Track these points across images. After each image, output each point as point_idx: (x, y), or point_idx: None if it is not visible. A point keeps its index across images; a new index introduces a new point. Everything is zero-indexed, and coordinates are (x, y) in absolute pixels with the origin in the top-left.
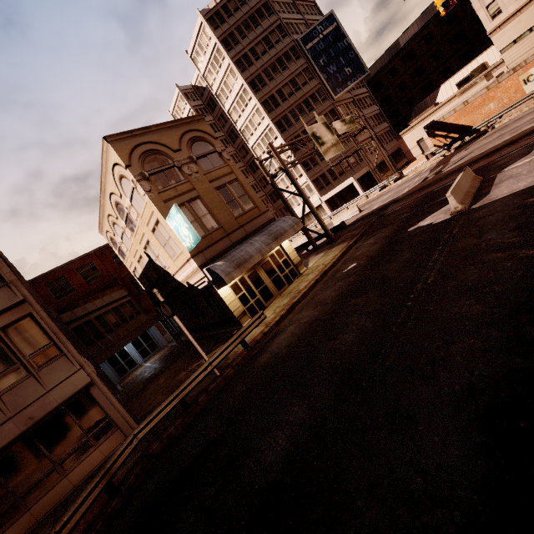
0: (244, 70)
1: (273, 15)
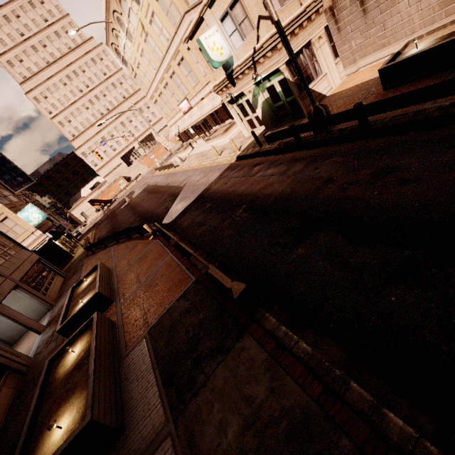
0: None
1: None
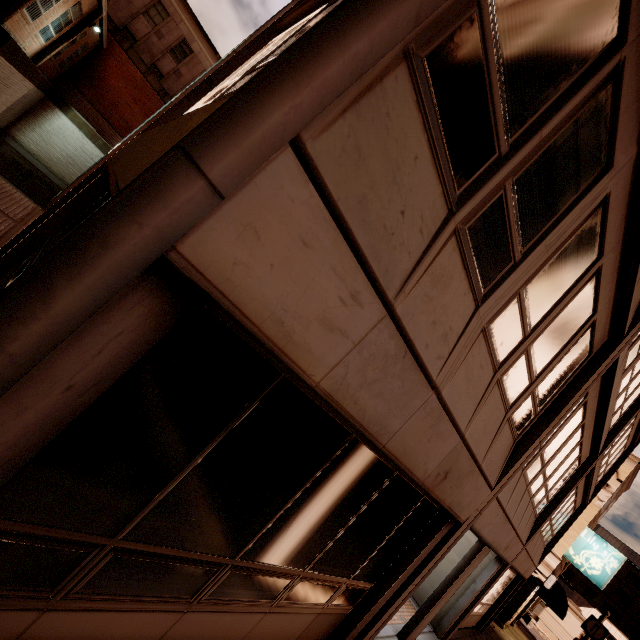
0: None
1: None
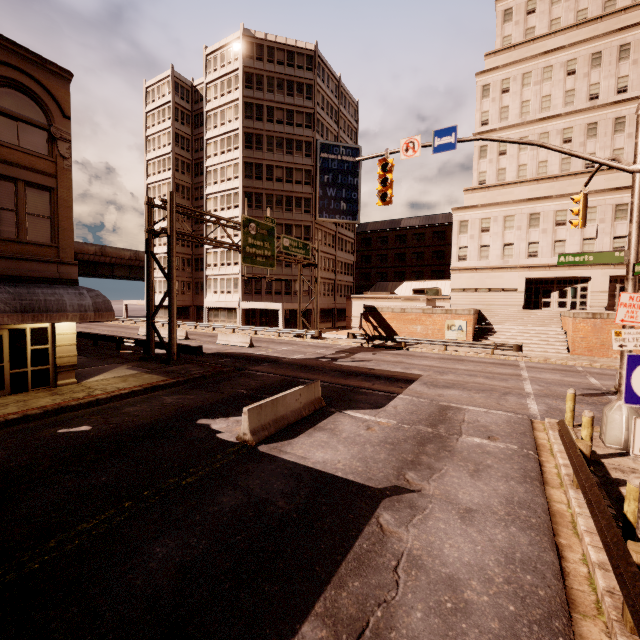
0: (249, 117)
1: (311, 101)
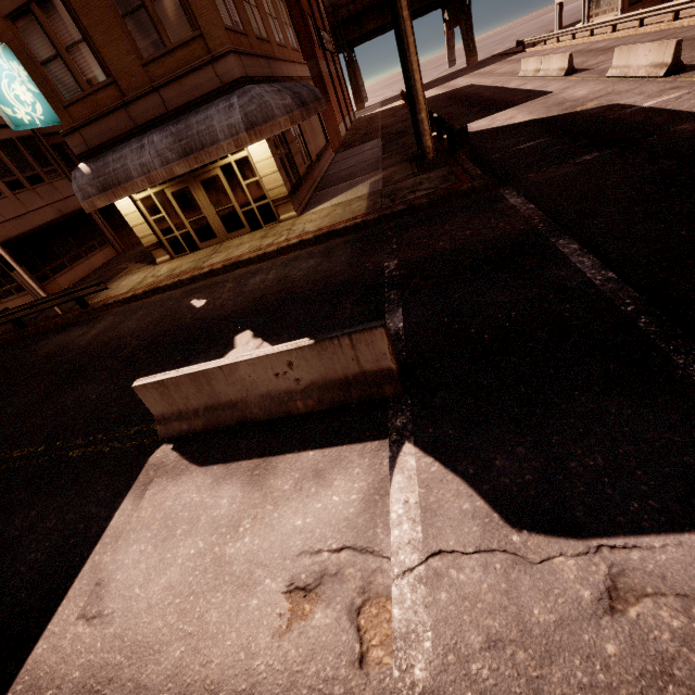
0: None
1: None
